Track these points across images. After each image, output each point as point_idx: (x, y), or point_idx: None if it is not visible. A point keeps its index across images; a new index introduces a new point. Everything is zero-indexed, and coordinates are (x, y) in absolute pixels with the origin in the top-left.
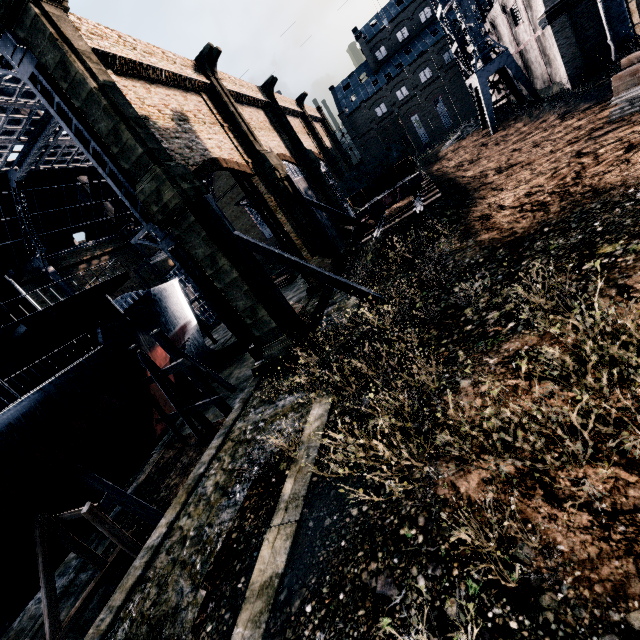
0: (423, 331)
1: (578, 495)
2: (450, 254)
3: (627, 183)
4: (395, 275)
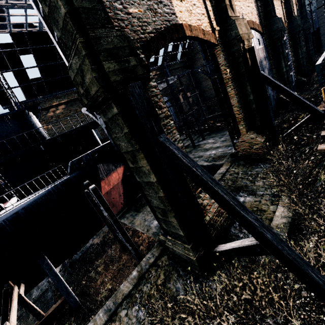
0: None
1: None
2: None
3: None
4: None
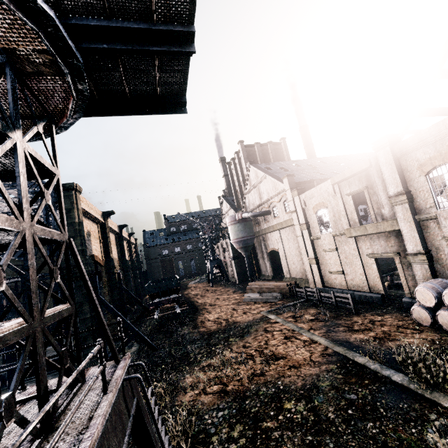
0: (173, 361)
1: (211, 391)
2: (188, 333)
3: (241, 322)
4: (162, 338)
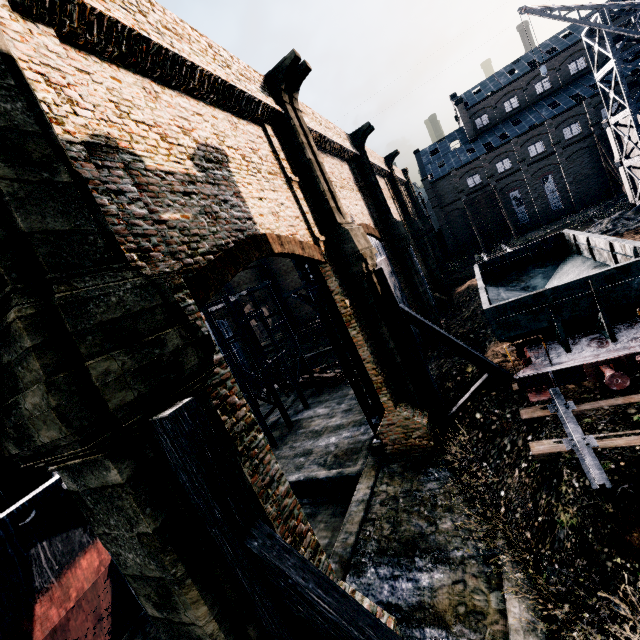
0: None
1: None
2: None
3: None
4: None
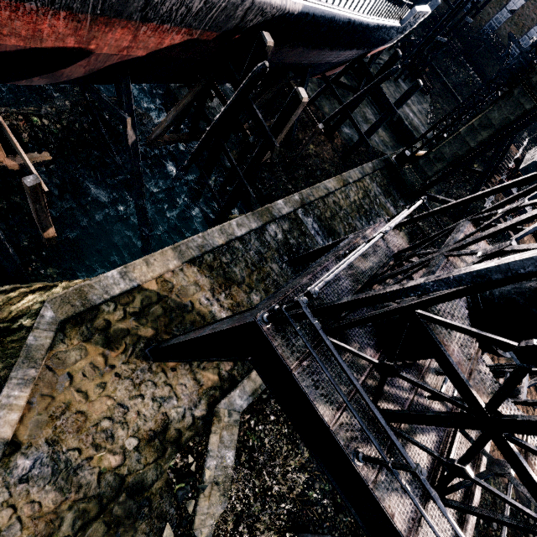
0: None
1: None
2: None
3: None
4: None
